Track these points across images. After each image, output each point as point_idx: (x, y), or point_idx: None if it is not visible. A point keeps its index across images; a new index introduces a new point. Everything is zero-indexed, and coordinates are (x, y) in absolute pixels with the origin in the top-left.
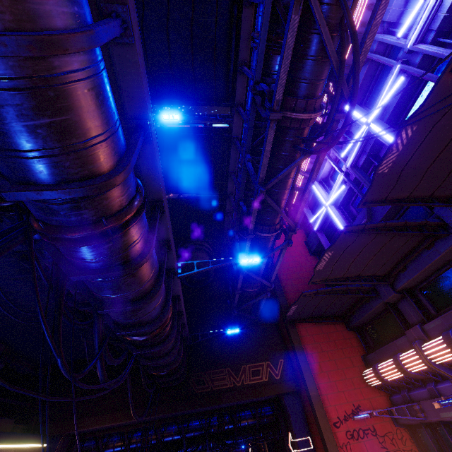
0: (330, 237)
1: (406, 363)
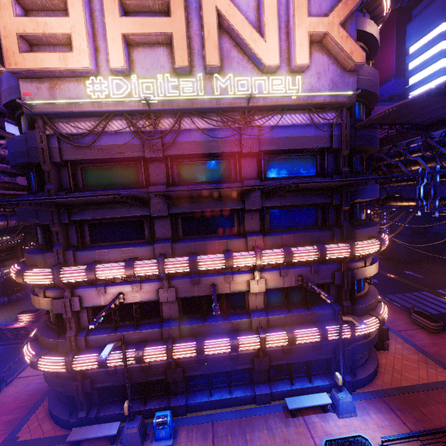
0: None
1: None
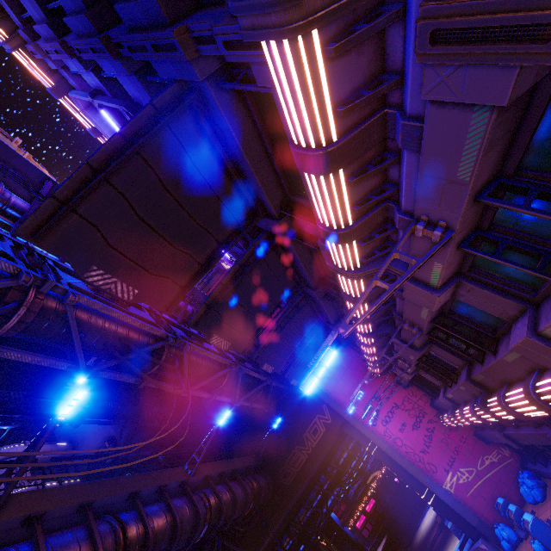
0: None
1: (370, 364)
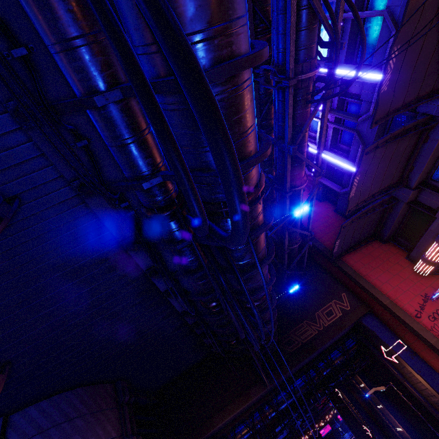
0: (330, 179)
1: None
